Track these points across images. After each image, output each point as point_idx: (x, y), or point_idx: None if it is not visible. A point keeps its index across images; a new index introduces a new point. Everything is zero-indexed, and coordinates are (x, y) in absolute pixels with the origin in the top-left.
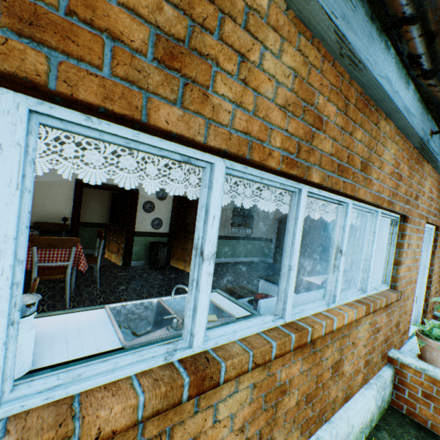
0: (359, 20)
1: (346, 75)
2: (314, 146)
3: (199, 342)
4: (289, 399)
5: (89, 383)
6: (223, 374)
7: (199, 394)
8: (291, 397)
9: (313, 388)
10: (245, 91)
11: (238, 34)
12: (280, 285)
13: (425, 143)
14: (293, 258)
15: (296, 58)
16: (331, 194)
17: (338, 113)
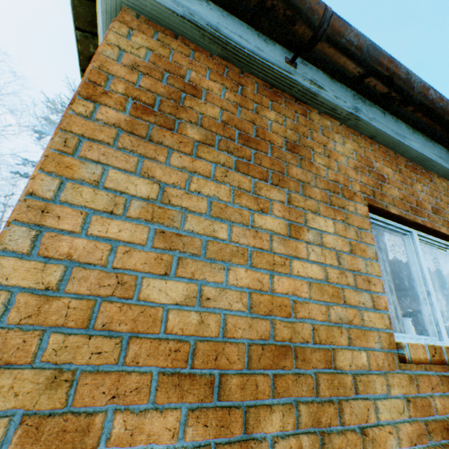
0: None
1: None
2: None
3: None
4: None
5: None
6: None
7: None
8: None
9: None
10: None
11: (444, 197)
12: None
13: None
14: None
15: None
16: None
17: None
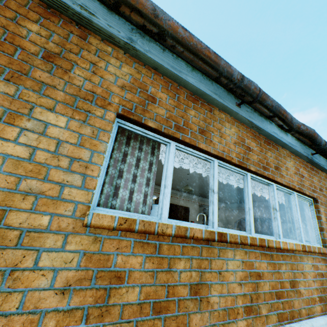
0: (256, 117)
1: (256, 133)
2: (249, 157)
3: (215, 226)
4: (264, 284)
5: (185, 224)
6: (228, 237)
7: (221, 241)
8: (264, 283)
9: (279, 290)
10: (221, 139)
11: (217, 125)
12: (245, 217)
13: (310, 159)
14: (250, 204)
15: (236, 129)
16: (262, 178)
17: (256, 145)
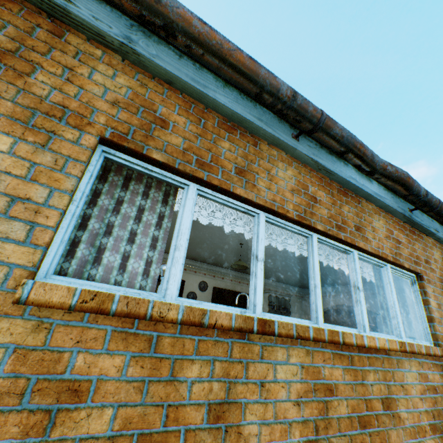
0: (323, 155)
1: (326, 178)
2: (314, 211)
3: (259, 311)
4: (338, 403)
5: (206, 307)
6: (276, 327)
7: (263, 332)
8: (339, 403)
9: (365, 414)
10: (271, 184)
11: (265, 164)
12: (310, 299)
13: (408, 217)
14: (316, 278)
15: (294, 171)
16: (335, 242)
17: (326, 195)
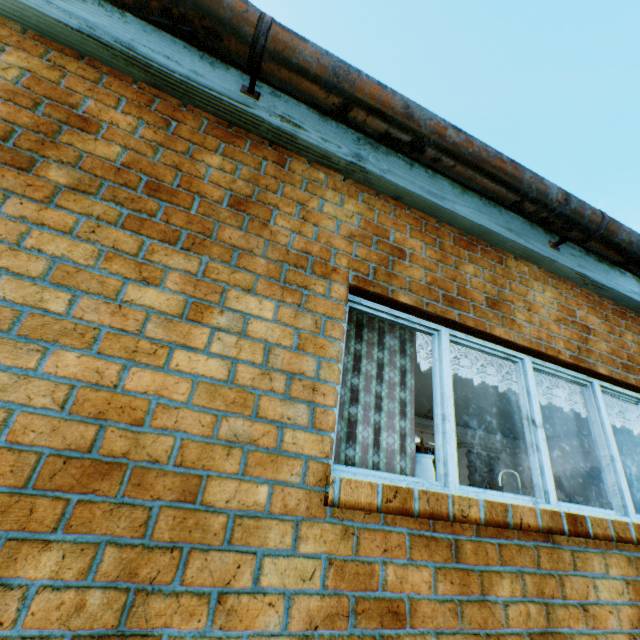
0: (591, 264)
1: (594, 295)
2: (589, 347)
3: (552, 500)
4: None
5: (493, 497)
6: (589, 525)
7: (575, 534)
8: None
9: None
10: (530, 315)
11: (518, 287)
12: (607, 478)
13: None
14: (611, 447)
15: (553, 292)
16: (623, 389)
17: (599, 321)
